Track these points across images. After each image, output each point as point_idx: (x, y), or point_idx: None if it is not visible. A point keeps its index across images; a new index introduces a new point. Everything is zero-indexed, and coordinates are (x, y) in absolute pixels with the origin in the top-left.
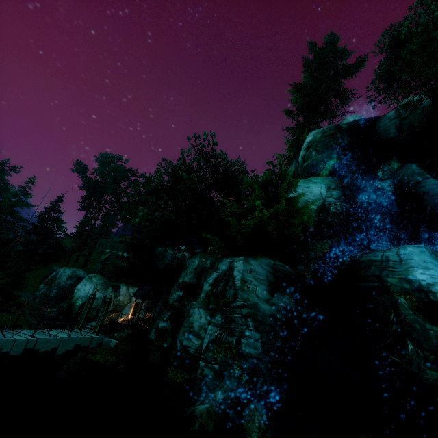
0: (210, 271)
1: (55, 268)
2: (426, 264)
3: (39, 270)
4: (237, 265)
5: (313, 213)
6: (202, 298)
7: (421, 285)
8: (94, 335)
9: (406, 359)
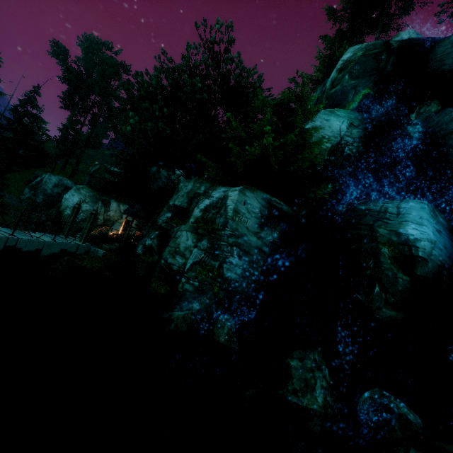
0: (203, 197)
1: (39, 173)
2: (422, 220)
3: (21, 173)
4: (231, 195)
5: (326, 151)
6: (191, 222)
7: (409, 239)
8: (81, 243)
9: (369, 299)
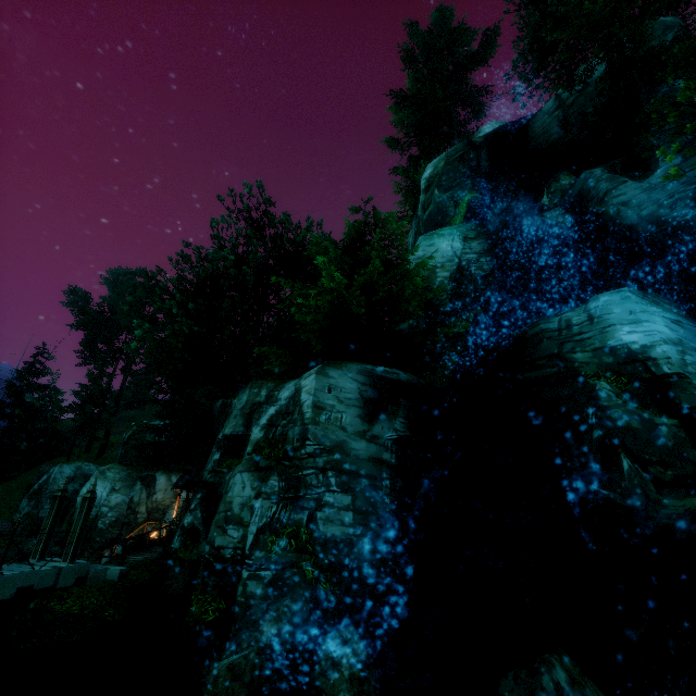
0: (267, 406)
1: (46, 469)
2: (636, 315)
3: (20, 478)
4: (306, 384)
5: (445, 284)
6: (247, 453)
7: (632, 352)
8: (66, 564)
9: (623, 488)
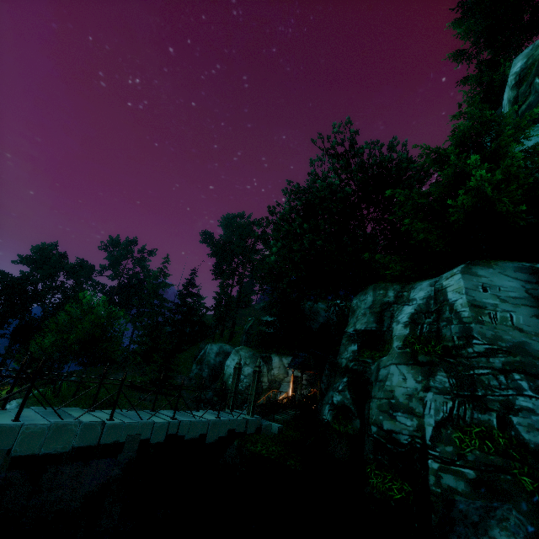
0: (397, 306)
1: (203, 346)
2: None
3: (189, 350)
4: (449, 284)
5: None
6: (398, 347)
7: None
8: (249, 417)
9: None
